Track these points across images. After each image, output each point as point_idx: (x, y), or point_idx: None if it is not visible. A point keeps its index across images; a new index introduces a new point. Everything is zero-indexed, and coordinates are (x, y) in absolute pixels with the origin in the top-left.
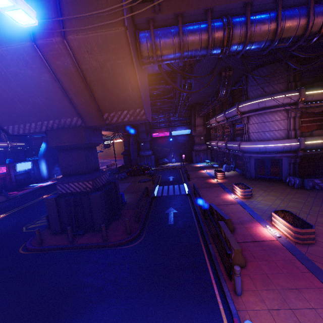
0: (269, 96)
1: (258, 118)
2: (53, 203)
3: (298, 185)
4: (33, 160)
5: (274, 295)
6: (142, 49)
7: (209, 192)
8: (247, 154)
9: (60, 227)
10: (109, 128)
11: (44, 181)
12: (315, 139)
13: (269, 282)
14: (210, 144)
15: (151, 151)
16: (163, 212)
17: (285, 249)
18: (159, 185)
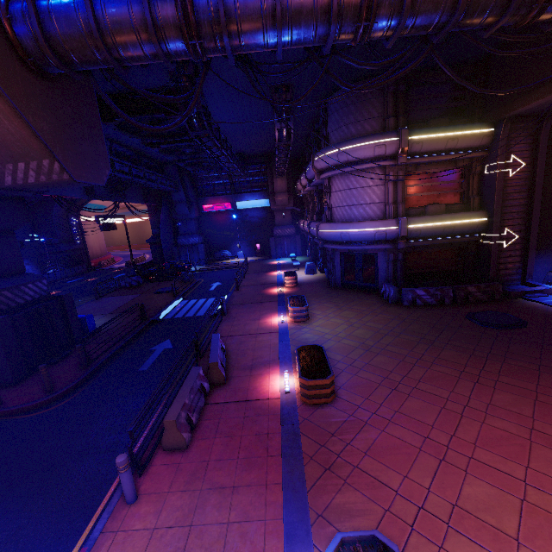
0: (352, 142)
1: (342, 181)
2: None
3: (392, 299)
4: None
5: (187, 501)
6: (19, 35)
7: (250, 311)
8: (327, 245)
9: None
10: (95, 194)
11: None
12: (425, 220)
13: (201, 476)
14: (299, 225)
15: (198, 236)
16: (149, 348)
17: (278, 414)
18: (185, 298)
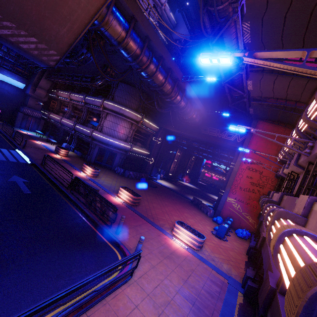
0: (128, 109)
1: (115, 119)
2: None
3: (121, 173)
4: None
5: (133, 230)
6: None
7: (58, 166)
8: (96, 142)
9: None
10: None
11: None
12: (137, 147)
13: (128, 225)
14: (49, 115)
15: None
16: (6, 179)
17: (128, 208)
18: None
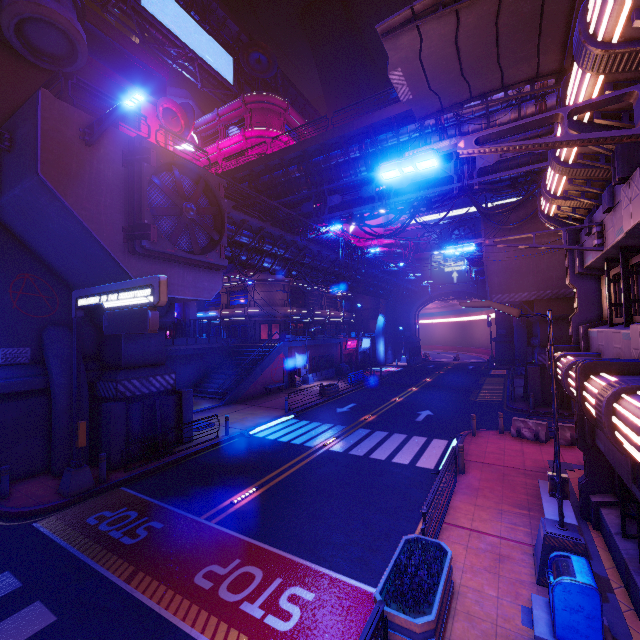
0: None
1: None
2: (537, 373)
3: None
4: (371, 336)
5: None
6: None
7: None
8: None
9: (541, 399)
10: None
11: (380, 366)
12: None
13: None
14: None
15: None
16: None
17: None
18: None
